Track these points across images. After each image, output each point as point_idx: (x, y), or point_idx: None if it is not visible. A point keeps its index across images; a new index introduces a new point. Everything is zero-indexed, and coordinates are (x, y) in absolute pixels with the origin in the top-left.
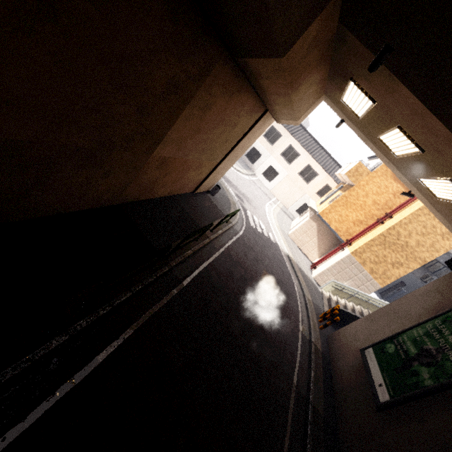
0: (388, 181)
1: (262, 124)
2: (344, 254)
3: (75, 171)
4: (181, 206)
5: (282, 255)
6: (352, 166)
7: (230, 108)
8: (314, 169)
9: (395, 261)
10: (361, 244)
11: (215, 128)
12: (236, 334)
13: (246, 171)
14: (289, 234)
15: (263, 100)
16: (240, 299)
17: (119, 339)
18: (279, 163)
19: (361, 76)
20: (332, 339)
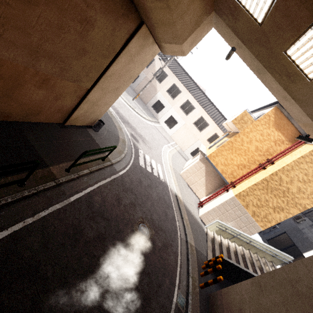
0: (270, 130)
1: (141, 47)
2: (228, 196)
3: None
4: (23, 136)
5: (169, 195)
6: (237, 115)
7: None
8: (206, 120)
9: (277, 206)
10: (244, 187)
11: (31, 1)
12: None
13: (150, 118)
14: (181, 173)
15: None
16: (76, 279)
17: None
18: (178, 114)
19: None
20: (214, 303)
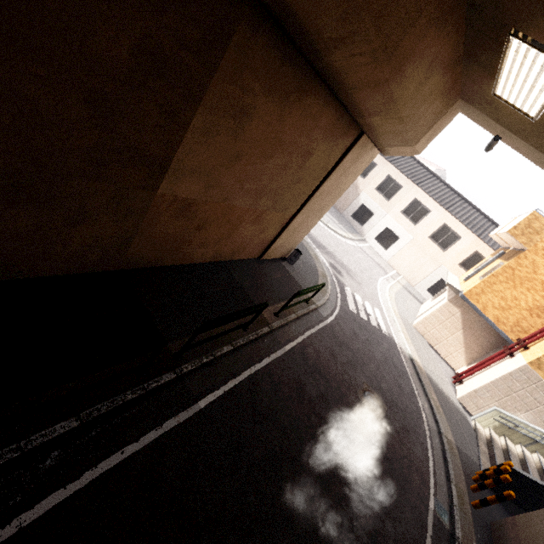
0: None
1: (357, 157)
2: (514, 364)
3: (1, 210)
4: (232, 276)
5: (400, 357)
6: (519, 219)
7: (291, 121)
8: (454, 230)
9: None
10: None
11: (271, 155)
12: (287, 516)
13: (351, 235)
14: (414, 323)
15: (347, 108)
16: (310, 437)
17: (9, 526)
18: (399, 224)
19: (535, 13)
20: (502, 535)
